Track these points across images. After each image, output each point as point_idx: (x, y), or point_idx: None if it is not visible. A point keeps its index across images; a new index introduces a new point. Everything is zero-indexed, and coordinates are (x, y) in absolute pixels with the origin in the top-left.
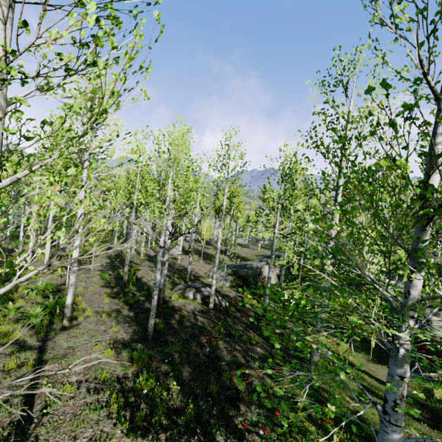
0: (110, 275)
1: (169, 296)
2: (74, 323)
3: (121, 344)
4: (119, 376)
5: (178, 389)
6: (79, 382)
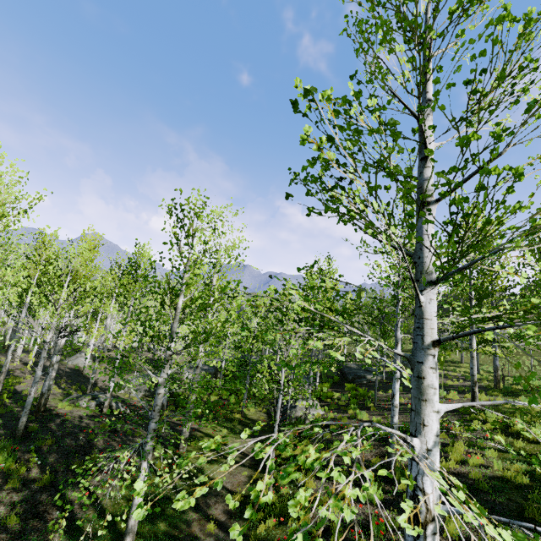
0: None
1: (56, 406)
2: None
3: None
4: None
5: (39, 463)
6: None
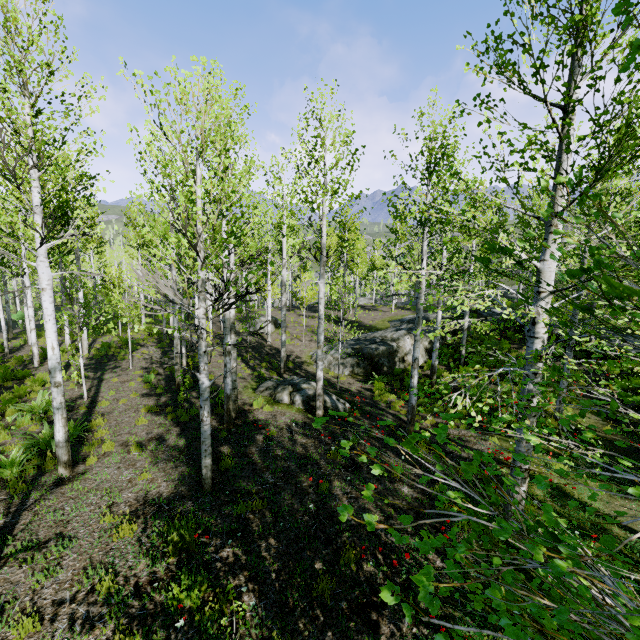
0: (158, 375)
1: (250, 402)
2: (80, 470)
3: (153, 508)
4: (141, 579)
5: (251, 606)
6: (58, 604)
